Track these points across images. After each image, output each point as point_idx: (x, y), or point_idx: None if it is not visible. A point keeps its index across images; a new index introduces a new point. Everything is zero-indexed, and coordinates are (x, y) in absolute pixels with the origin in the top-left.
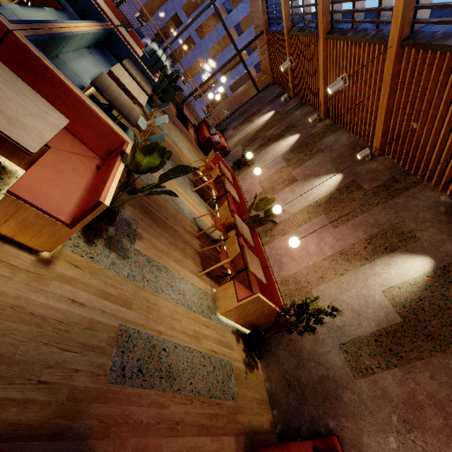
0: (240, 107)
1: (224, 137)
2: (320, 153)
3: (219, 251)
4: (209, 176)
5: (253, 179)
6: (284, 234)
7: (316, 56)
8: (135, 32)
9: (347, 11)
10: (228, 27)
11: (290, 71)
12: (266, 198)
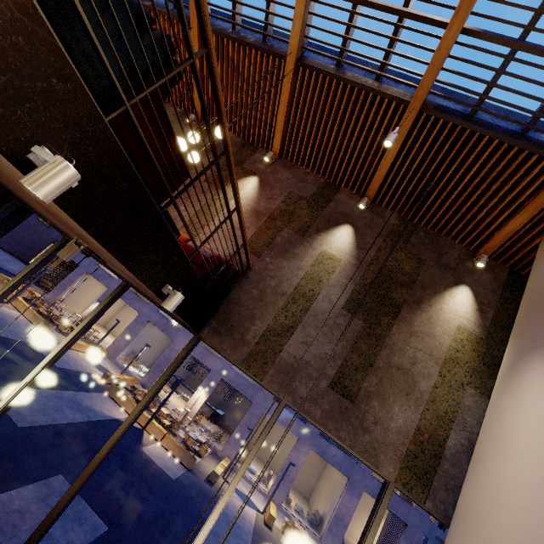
0: None
1: None
2: None
3: None
4: None
5: None
6: None
7: None
8: None
9: None
10: None
11: None
12: None
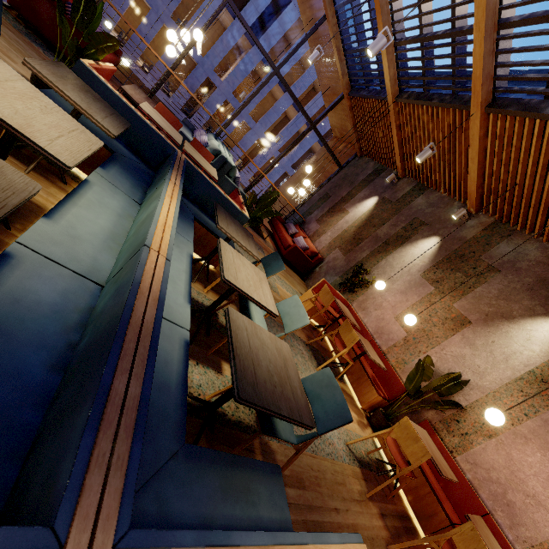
0: (318, 189)
1: (306, 233)
2: (497, 274)
3: (436, 548)
4: (316, 316)
5: (380, 310)
6: (489, 436)
7: (457, 132)
8: (183, 126)
9: (541, 78)
10: (271, 84)
11: (398, 146)
12: (428, 357)
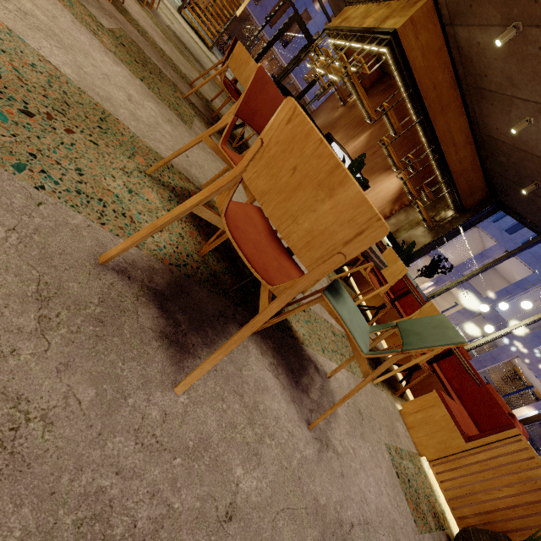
0: None
1: None
2: None
3: None
4: None
5: None
6: None
7: None
8: None
9: None
10: None
11: None
12: None
